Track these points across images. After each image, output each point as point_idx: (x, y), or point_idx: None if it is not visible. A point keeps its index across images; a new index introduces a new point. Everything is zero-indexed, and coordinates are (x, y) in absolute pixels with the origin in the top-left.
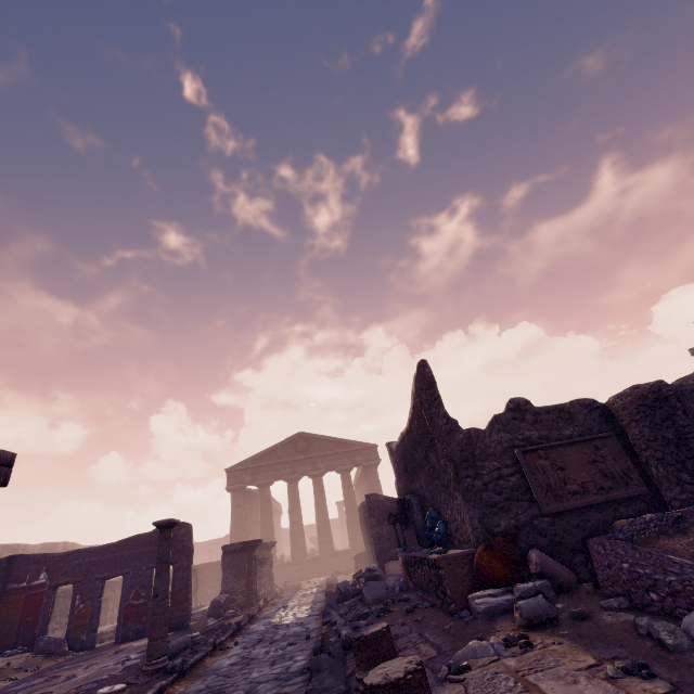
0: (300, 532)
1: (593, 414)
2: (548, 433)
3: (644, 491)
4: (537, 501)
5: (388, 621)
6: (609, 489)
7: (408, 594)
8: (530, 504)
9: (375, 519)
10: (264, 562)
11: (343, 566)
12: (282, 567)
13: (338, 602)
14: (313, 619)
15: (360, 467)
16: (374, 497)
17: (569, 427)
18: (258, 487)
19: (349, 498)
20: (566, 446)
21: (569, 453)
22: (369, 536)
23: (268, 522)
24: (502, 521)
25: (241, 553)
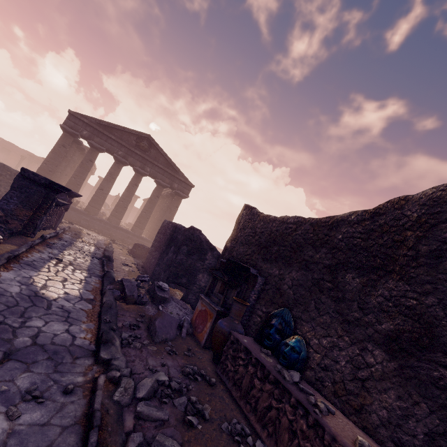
0: (103, 199)
1: None
2: None
3: None
4: None
5: None
6: None
7: (202, 357)
8: None
9: (187, 249)
10: (61, 205)
11: (119, 237)
12: (74, 210)
13: (117, 298)
14: (84, 313)
15: (170, 190)
16: (198, 233)
17: None
18: (90, 145)
19: (152, 203)
20: None
21: None
22: (164, 248)
23: (82, 174)
24: None
25: (41, 187)
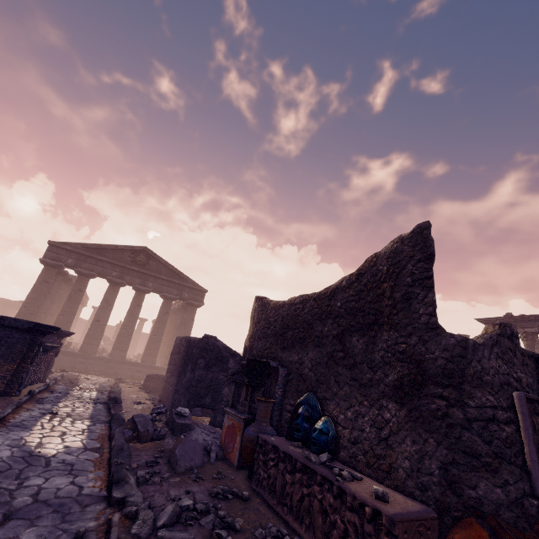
0: (100, 331)
1: None
2: (532, 382)
3: None
4: (528, 472)
5: None
6: None
7: (234, 477)
8: (522, 474)
9: (204, 362)
10: (49, 349)
11: (127, 374)
12: (65, 354)
13: (129, 440)
14: (91, 462)
15: (181, 302)
16: (214, 340)
17: None
18: (77, 274)
19: (161, 322)
20: None
21: None
22: (180, 369)
23: (72, 309)
24: (483, 483)
25: (24, 333)
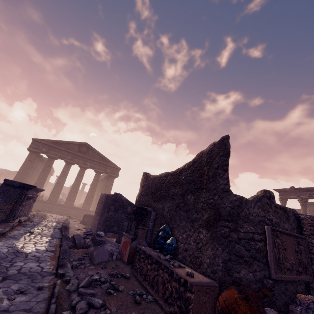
0: (60, 190)
1: (296, 221)
2: (279, 221)
3: (313, 280)
4: (269, 266)
5: (121, 310)
6: (300, 272)
7: (124, 268)
8: (265, 267)
9: (114, 208)
10: (30, 198)
11: (73, 214)
12: (40, 202)
13: (70, 247)
14: (49, 257)
15: (106, 174)
16: (120, 196)
17: (287, 223)
18: (48, 157)
19: (94, 185)
20: (288, 235)
21: (288, 241)
22: (102, 212)
23: (44, 176)
24: (243, 270)
25: (17, 188)
